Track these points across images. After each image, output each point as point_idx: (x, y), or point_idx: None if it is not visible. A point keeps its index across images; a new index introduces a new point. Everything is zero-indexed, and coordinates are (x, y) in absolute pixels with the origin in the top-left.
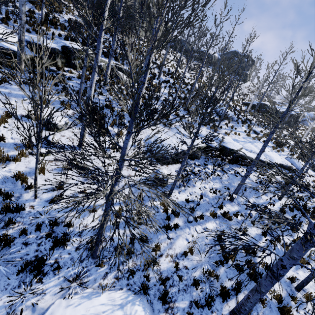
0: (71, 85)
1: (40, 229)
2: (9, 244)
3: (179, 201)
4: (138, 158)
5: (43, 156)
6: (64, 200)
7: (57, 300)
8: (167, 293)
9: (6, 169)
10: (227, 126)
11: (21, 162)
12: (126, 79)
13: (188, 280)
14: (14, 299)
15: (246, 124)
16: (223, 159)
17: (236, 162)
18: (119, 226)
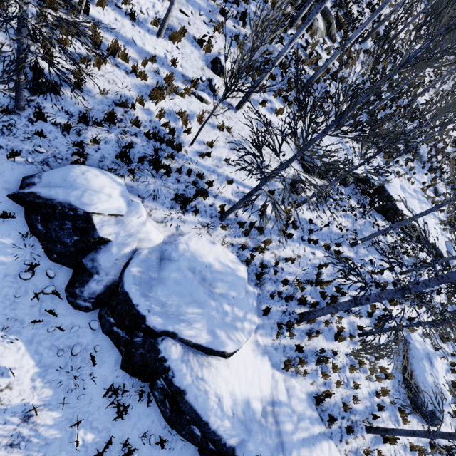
0: (252, 10)
1: (190, 175)
2: (169, 174)
3: (303, 217)
4: (315, 158)
5: (203, 102)
6: (210, 159)
7: (191, 232)
8: (263, 274)
9: (172, 102)
10: (406, 164)
11: (185, 100)
12: (320, 28)
13: (280, 277)
14: (168, 215)
15: (433, 174)
16: (373, 201)
17: (384, 213)
18: (245, 208)
